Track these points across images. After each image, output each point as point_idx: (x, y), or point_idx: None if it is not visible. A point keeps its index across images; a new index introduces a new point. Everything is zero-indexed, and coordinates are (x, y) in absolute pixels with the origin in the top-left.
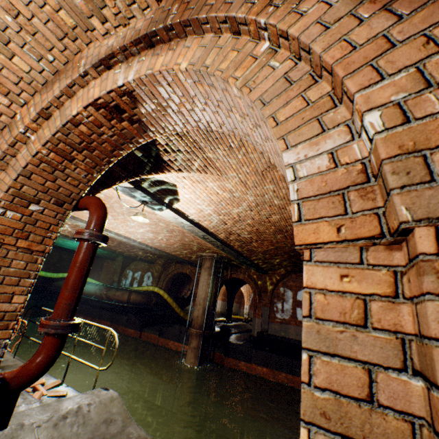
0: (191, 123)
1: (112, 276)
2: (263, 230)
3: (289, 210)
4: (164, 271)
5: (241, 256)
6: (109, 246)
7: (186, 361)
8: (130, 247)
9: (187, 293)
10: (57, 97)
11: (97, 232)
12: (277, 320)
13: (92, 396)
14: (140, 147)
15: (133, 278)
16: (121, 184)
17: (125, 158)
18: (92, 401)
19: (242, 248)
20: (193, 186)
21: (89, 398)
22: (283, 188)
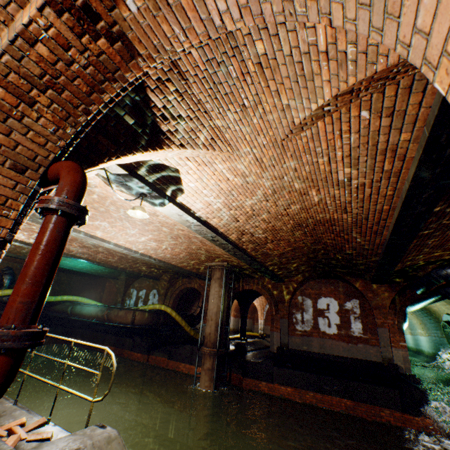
0: (194, 26)
1: (115, 297)
2: (279, 226)
3: (311, 195)
4: (170, 288)
5: (255, 262)
6: (109, 262)
7: (200, 385)
8: (132, 262)
9: (196, 310)
10: (3, 4)
11: (70, 201)
12: (297, 333)
13: (82, 438)
14: (131, 111)
15: (137, 297)
16: (109, 162)
17: (112, 126)
18: (82, 445)
19: (256, 252)
20: (199, 170)
21: (78, 441)
22: (307, 163)
